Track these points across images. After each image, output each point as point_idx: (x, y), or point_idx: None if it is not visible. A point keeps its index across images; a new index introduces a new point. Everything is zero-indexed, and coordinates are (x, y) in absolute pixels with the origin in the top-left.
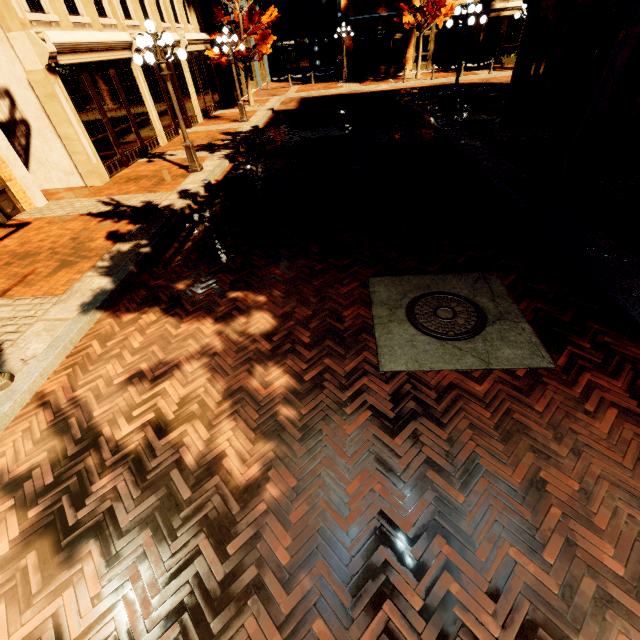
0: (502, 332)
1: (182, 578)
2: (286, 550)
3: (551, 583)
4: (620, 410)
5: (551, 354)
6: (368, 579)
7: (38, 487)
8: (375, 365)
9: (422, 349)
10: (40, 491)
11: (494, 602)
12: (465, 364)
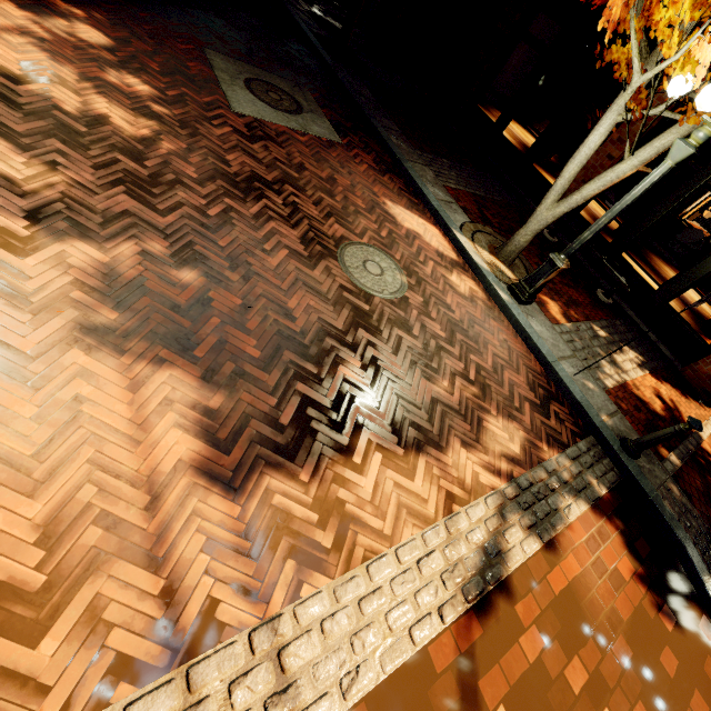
0: (313, 119)
1: (112, 169)
2: (193, 173)
3: (338, 206)
4: (369, 166)
5: (340, 137)
6: (252, 192)
7: None
8: (228, 106)
9: (262, 109)
10: None
11: (315, 207)
12: (292, 126)
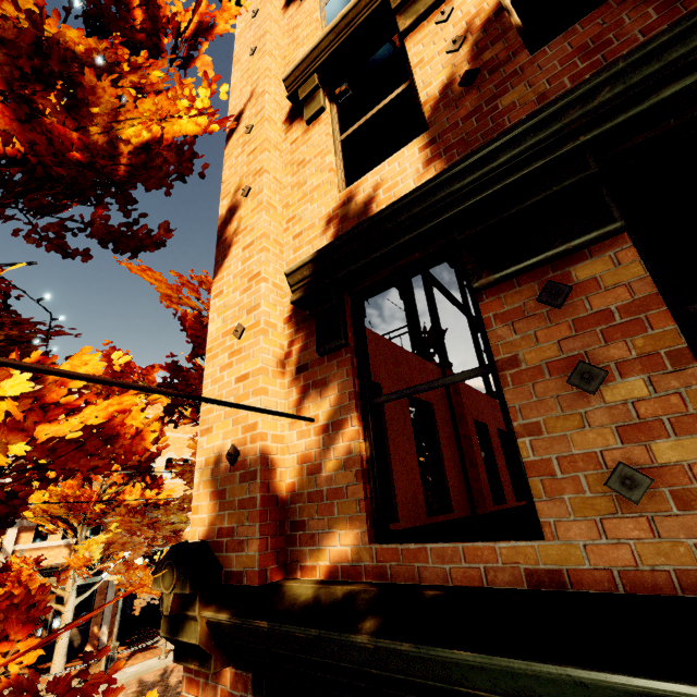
0: None
1: None
2: None
3: None
4: None
5: None
6: None
7: (145, 684)
8: None
9: None
10: (145, 685)
11: None
12: None
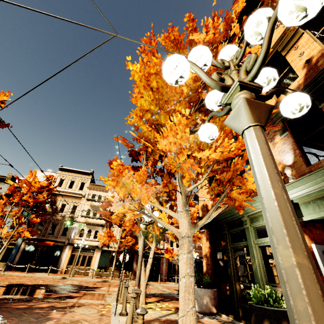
0: None
1: None
2: None
3: None
4: None
5: None
6: None
7: None
8: None
9: None
10: None
11: None
12: None
